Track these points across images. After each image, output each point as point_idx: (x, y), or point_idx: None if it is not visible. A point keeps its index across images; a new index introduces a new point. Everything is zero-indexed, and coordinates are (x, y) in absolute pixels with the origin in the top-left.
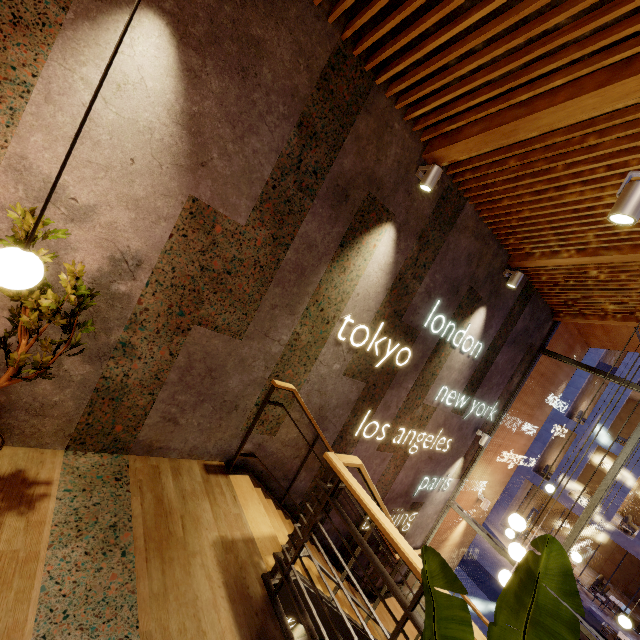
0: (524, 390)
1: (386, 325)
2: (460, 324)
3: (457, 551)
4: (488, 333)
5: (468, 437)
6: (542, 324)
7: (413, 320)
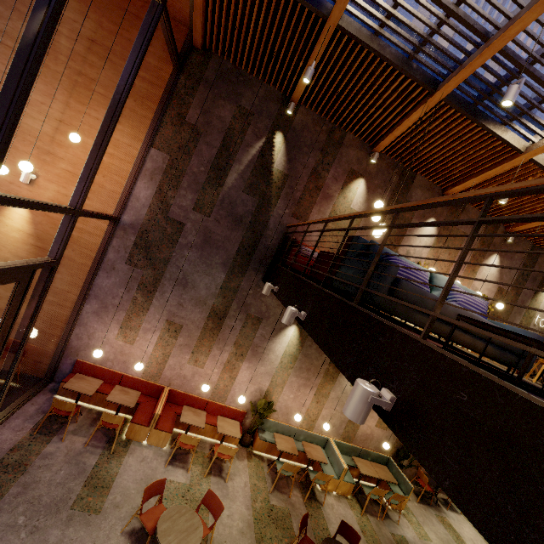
0: None
1: None
2: None
3: None
4: None
5: None
6: None
7: None
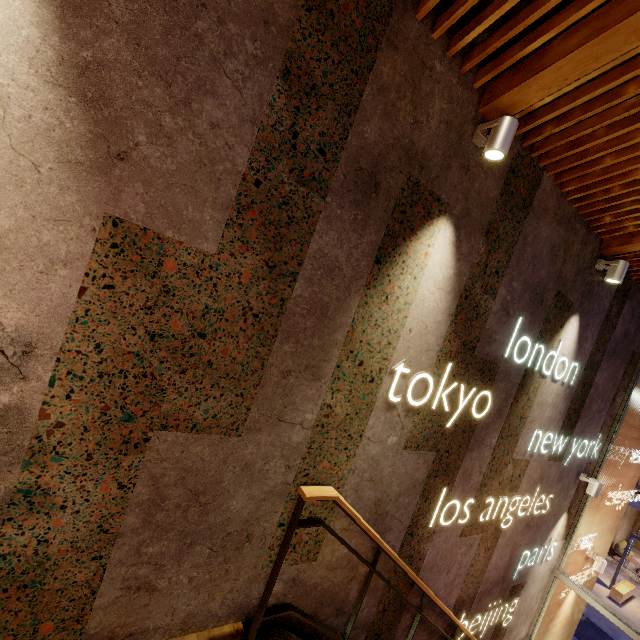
0: (629, 410)
1: (454, 366)
2: (549, 344)
3: (569, 626)
4: (583, 348)
5: (570, 486)
6: None
7: (489, 351)
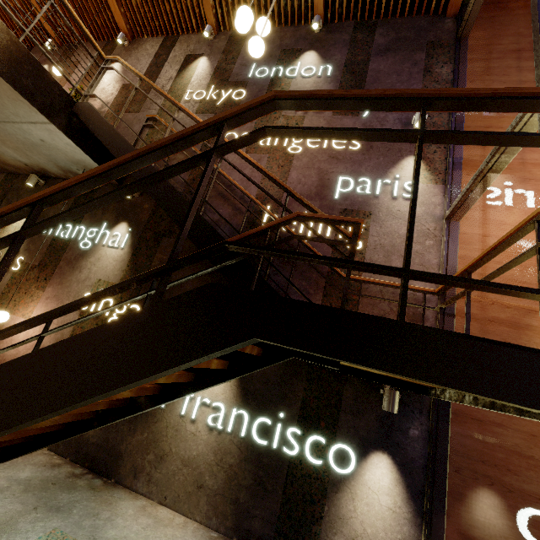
0: (488, 73)
1: (218, 87)
2: (289, 66)
3: None
4: (333, 59)
5: None
6: (430, 27)
7: (239, 79)
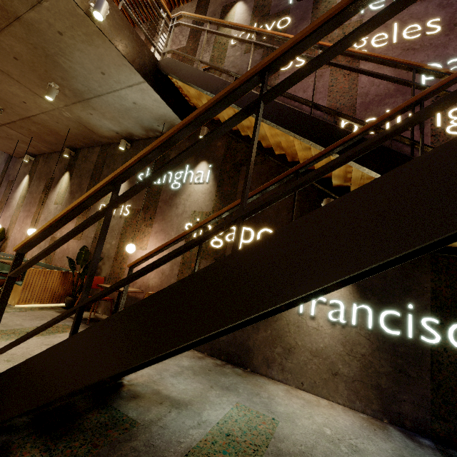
0: None
1: (260, 24)
2: None
3: None
4: None
5: None
6: None
7: (279, 9)
